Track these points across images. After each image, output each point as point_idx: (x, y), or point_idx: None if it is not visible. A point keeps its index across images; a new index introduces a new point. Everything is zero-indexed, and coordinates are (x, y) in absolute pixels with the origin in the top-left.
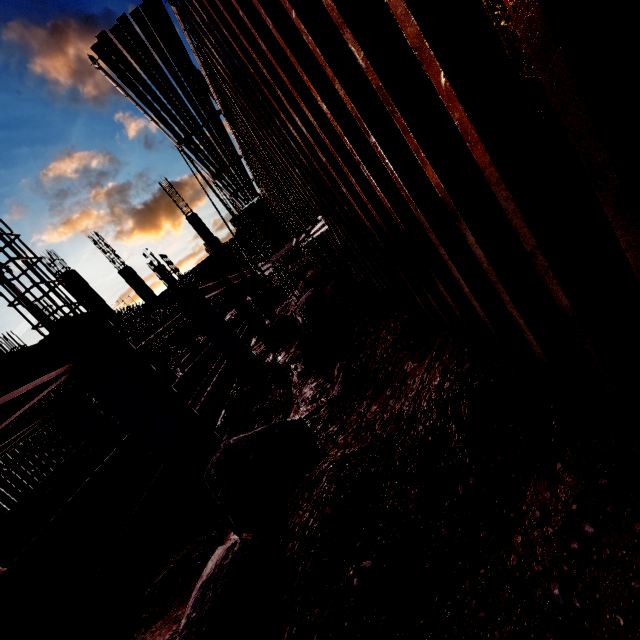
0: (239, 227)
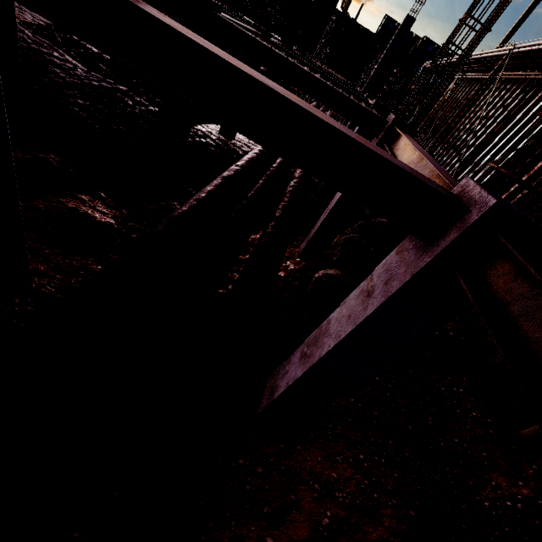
0: (382, 30)
